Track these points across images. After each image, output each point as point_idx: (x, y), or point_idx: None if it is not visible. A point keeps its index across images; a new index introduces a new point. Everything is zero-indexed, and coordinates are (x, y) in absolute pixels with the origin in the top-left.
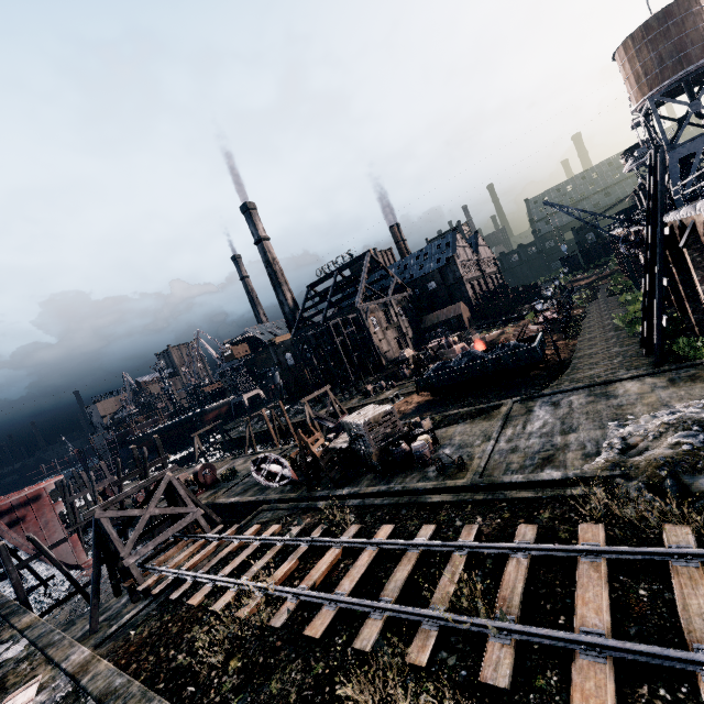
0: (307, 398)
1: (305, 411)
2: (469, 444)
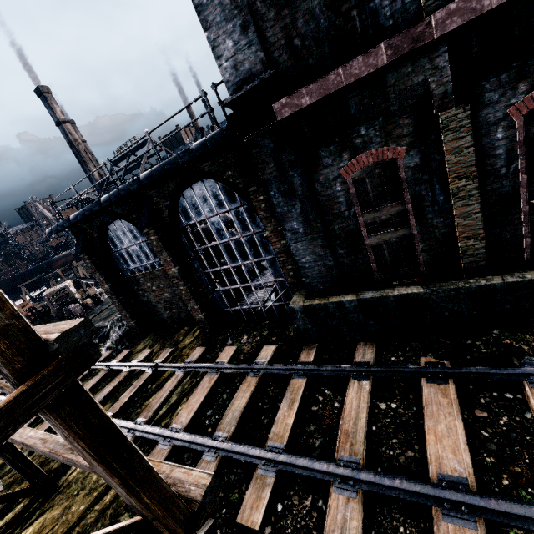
0: (80, 263)
1: (79, 272)
2: (108, 303)
